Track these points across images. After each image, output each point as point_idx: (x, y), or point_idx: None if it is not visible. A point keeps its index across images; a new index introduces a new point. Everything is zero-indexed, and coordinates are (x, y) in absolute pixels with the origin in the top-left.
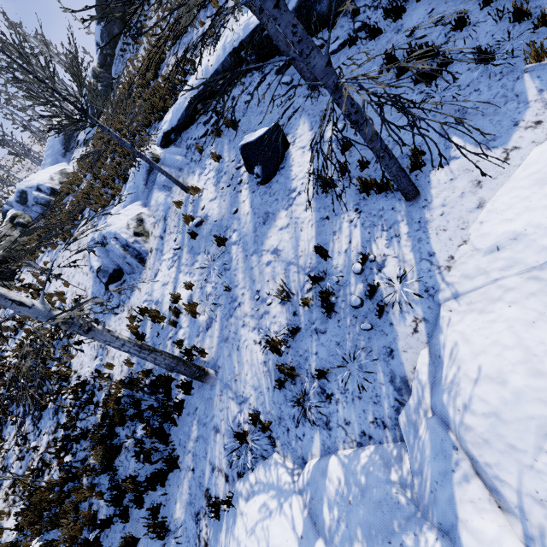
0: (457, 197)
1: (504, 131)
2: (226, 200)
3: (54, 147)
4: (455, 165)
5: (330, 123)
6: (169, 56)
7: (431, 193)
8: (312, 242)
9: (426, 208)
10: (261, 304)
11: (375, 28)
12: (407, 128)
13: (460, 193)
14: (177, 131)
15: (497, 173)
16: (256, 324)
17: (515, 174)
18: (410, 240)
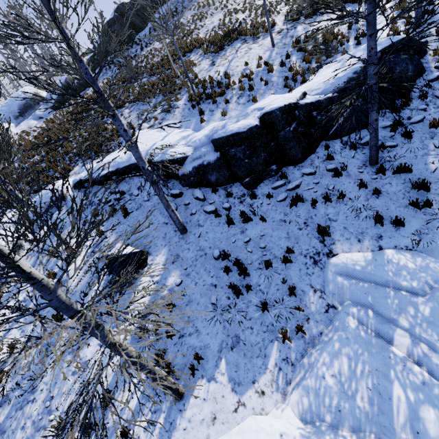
0: (199, 421)
1: (246, 382)
2: (86, 278)
3: (11, 106)
4: (212, 387)
5: (176, 271)
6: (127, 108)
7: (189, 401)
8: (109, 378)
9: (181, 413)
10: (46, 415)
11: (231, 220)
12: (208, 323)
13: (202, 418)
14: (92, 182)
15: (226, 420)
16: (31, 435)
17: (232, 431)
18: (158, 437)
